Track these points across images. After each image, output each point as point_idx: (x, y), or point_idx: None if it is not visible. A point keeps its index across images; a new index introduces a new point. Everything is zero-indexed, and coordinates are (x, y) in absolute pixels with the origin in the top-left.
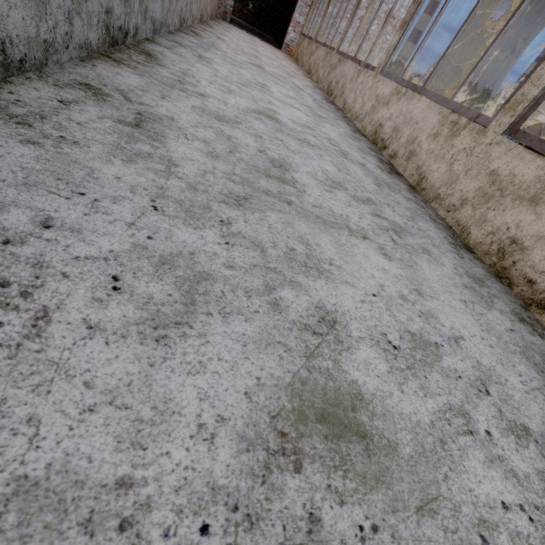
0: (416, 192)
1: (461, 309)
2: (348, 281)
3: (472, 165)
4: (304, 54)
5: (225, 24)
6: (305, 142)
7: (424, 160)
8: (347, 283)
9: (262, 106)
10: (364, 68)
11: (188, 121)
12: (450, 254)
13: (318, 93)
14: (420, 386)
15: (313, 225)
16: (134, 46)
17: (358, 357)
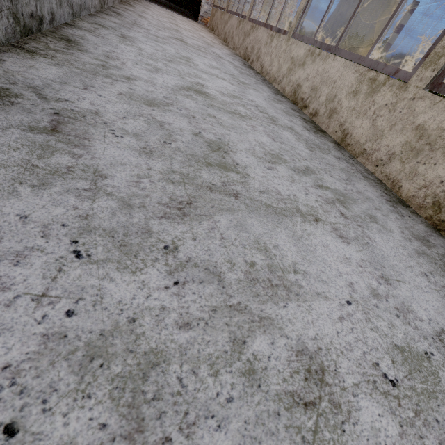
0: (342, 149)
1: (426, 287)
2: (319, 291)
3: (396, 120)
4: (218, 23)
5: (144, 2)
6: (236, 114)
7: (346, 117)
8: (319, 296)
9: (190, 80)
10: (276, 33)
11: (115, 112)
12: (392, 214)
13: (236, 59)
14: (438, 442)
15: (266, 219)
16: (52, 32)
17: (363, 425)
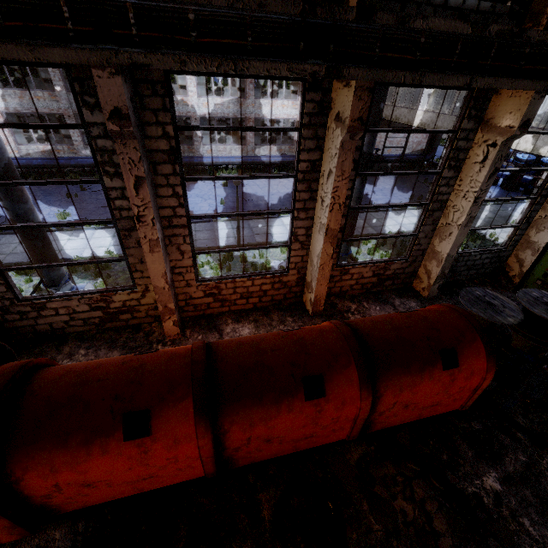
0: None
1: None
2: None
3: None
4: None
5: None
6: None
7: None
8: None
9: None
10: None
11: None
12: None
13: None
14: None
15: None
16: None
17: None
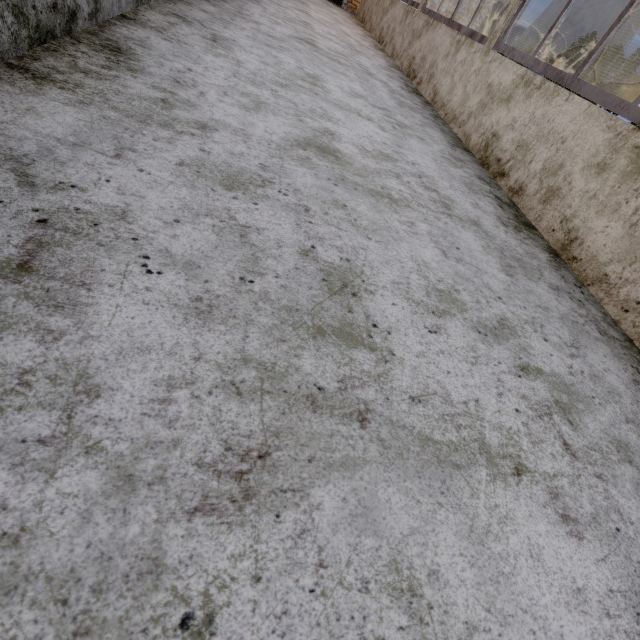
0: (563, 265)
1: None
2: None
3: None
4: (373, 12)
5: None
6: (383, 197)
7: (577, 208)
8: None
9: (312, 125)
10: (466, 38)
11: (161, 209)
12: None
13: (395, 77)
14: None
15: (418, 482)
16: (92, 35)
17: None
